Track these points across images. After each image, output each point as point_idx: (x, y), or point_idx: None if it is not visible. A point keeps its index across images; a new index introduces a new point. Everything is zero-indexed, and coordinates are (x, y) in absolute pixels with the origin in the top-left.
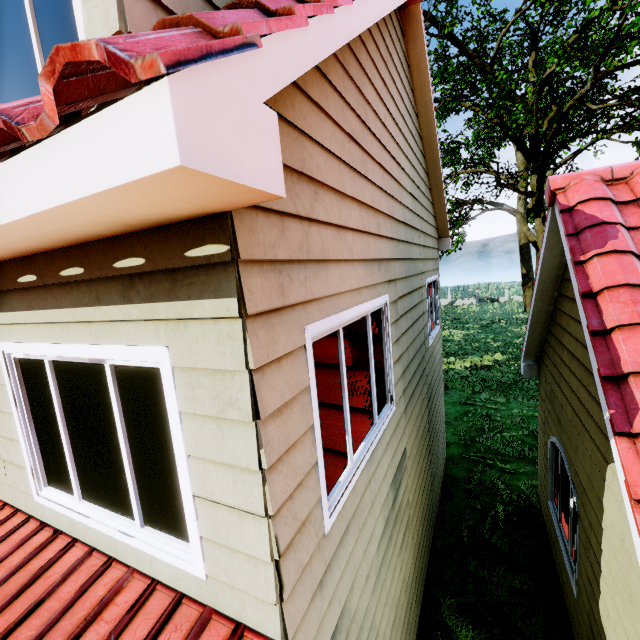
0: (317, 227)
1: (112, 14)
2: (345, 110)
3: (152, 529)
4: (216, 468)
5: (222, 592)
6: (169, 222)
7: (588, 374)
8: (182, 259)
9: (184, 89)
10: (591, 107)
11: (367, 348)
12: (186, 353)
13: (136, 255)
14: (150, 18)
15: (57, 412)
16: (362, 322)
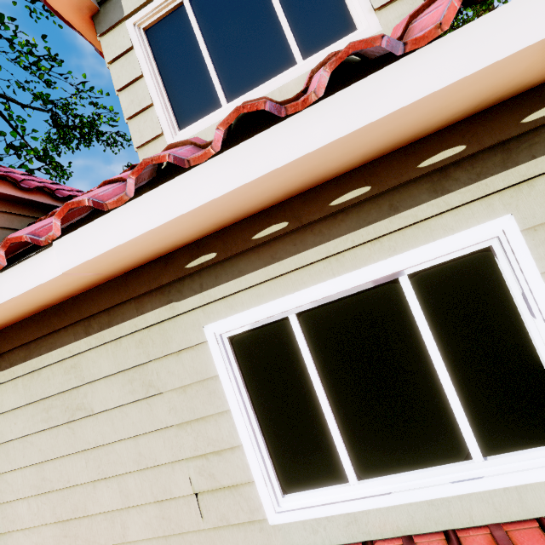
0: None
1: None
2: None
3: (500, 455)
4: None
5: None
6: (500, 101)
7: None
8: (519, 127)
9: None
10: None
11: None
12: (539, 209)
13: (451, 146)
14: None
15: (312, 373)
16: None
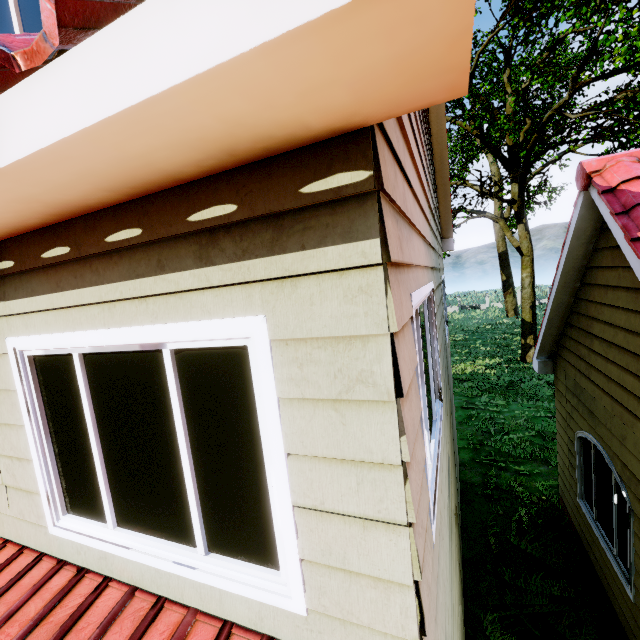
0: (406, 185)
1: None
2: None
3: (221, 556)
4: (330, 467)
5: (330, 630)
6: (280, 150)
7: (637, 359)
8: (295, 197)
9: None
10: (570, 116)
11: (425, 336)
12: (293, 320)
13: (223, 202)
14: None
15: (87, 418)
16: (422, 306)
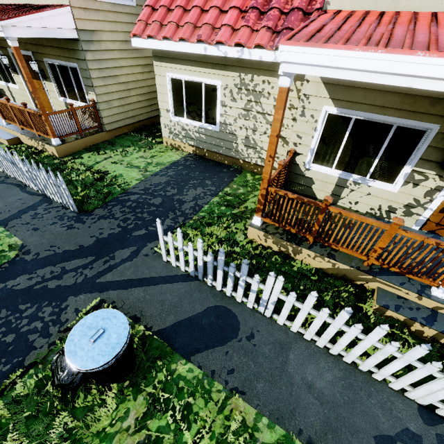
0: None
1: None
2: None
3: None
4: None
5: None
6: None
7: None
8: None
9: None
10: None
11: None
12: None
13: None
14: None
15: None
16: None
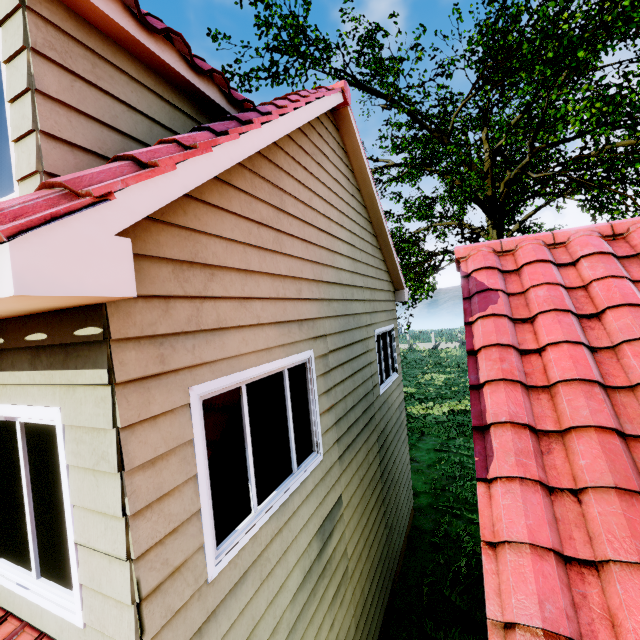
0: (212, 302)
1: (33, 159)
2: (254, 203)
3: (46, 580)
4: (93, 516)
5: None
6: (63, 308)
7: None
8: (72, 337)
9: (25, 246)
10: (532, 175)
11: (284, 401)
12: (73, 413)
13: (41, 331)
14: (67, 158)
15: None
16: (277, 377)
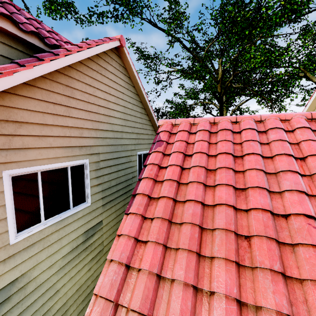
0: (20, 137)
1: None
2: (52, 94)
3: None
4: None
5: None
6: None
7: None
8: None
9: None
10: (233, 85)
11: (67, 179)
12: None
13: None
14: None
15: None
16: (63, 170)
